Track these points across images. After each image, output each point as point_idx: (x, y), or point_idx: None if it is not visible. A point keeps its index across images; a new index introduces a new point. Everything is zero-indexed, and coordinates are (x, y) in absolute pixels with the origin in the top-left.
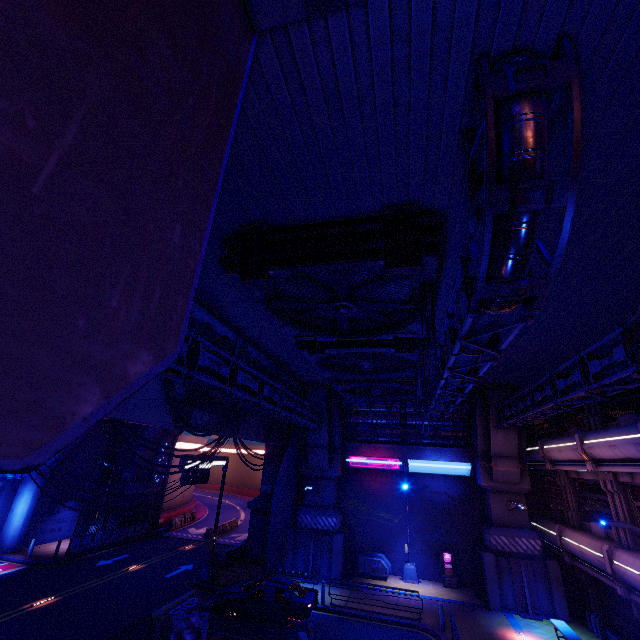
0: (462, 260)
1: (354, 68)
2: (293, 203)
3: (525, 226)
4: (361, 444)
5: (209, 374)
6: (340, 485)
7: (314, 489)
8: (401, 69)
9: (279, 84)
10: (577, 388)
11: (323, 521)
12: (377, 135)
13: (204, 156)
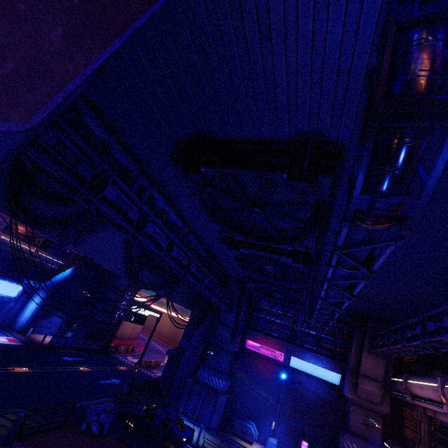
0: (350, 181)
1: (283, 1)
2: (229, 121)
3: (406, 142)
4: (258, 333)
5: (153, 242)
6: (235, 359)
7: (215, 355)
8: (321, 4)
9: (225, 13)
10: (445, 333)
11: (215, 381)
12: (297, 66)
13: (114, 0)
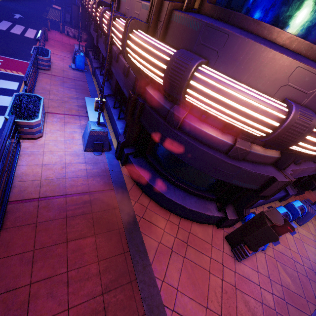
0: None
1: None
2: None
3: None
4: None
5: None
6: None
7: None
8: None
9: None
10: None
11: None
12: None
13: None
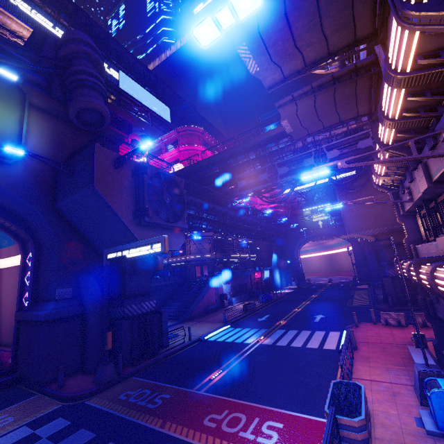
0: None
1: None
2: None
3: None
4: None
5: None
6: None
7: None
8: None
9: None
10: None
11: None
12: None
13: None
